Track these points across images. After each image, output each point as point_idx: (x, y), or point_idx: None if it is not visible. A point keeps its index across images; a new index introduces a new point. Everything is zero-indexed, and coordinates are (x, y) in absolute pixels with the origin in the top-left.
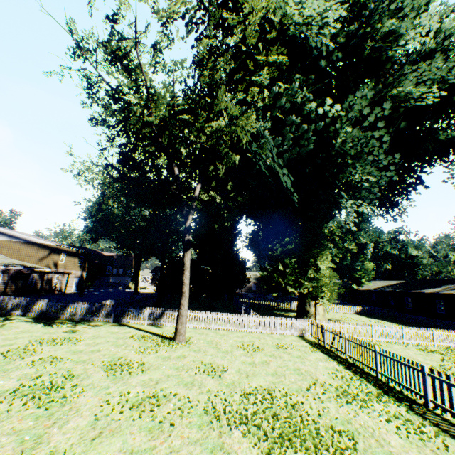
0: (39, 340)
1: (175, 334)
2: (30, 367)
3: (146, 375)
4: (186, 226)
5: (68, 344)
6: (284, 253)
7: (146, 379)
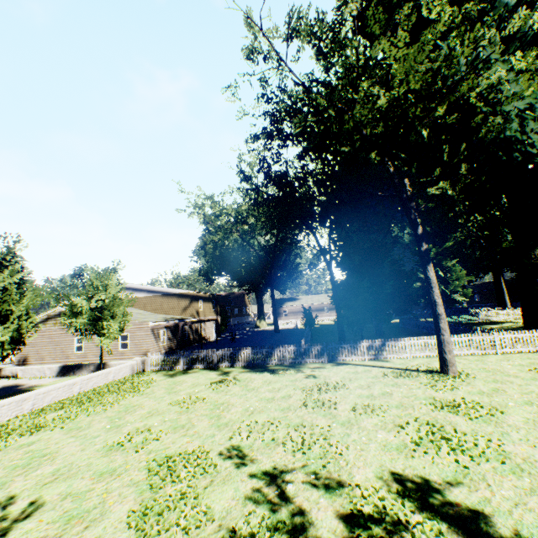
0: (302, 388)
1: (445, 365)
2: (366, 418)
3: (513, 415)
4: (418, 233)
5: (341, 389)
6: (440, 254)
7: (523, 419)
